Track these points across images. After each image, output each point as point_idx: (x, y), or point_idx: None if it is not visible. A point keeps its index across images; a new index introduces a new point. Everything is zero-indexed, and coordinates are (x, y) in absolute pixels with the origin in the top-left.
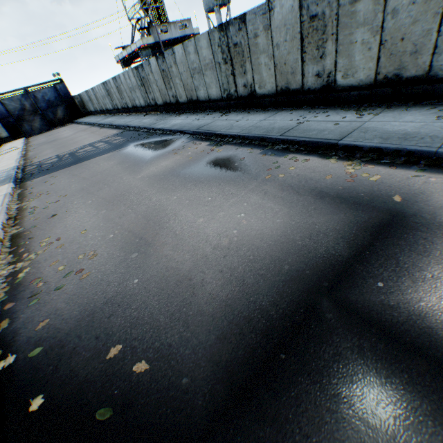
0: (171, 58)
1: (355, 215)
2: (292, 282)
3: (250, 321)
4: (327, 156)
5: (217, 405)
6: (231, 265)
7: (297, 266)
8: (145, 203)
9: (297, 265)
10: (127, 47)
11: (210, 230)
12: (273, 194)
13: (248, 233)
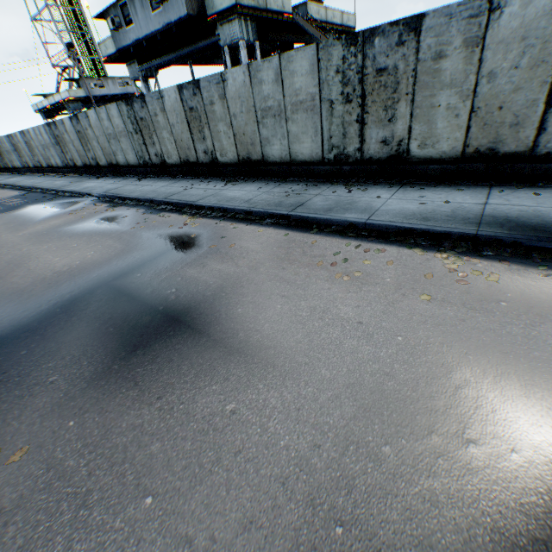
0: (86, 121)
1: (162, 246)
2: (93, 281)
3: (52, 301)
4: (184, 213)
5: (5, 334)
6: (61, 280)
7: (103, 274)
8: (15, 253)
9: (104, 273)
10: (52, 95)
11: (61, 264)
12: (125, 238)
13: (87, 262)
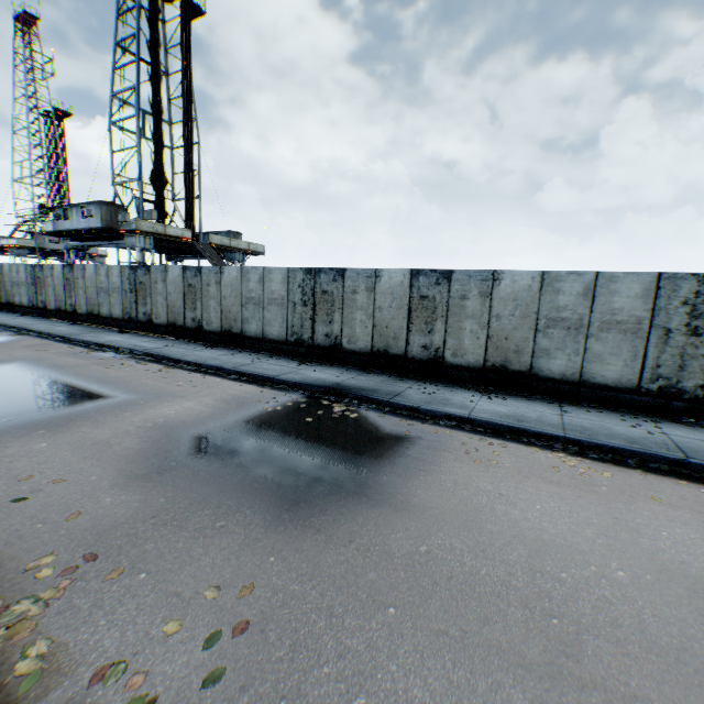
0: (2, 269)
1: None
2: None
3: None
4: (19, 333)
5: None
6: None
7: None
8: None
9: None
10: (3, 237)
11: None
12: None
13: None
